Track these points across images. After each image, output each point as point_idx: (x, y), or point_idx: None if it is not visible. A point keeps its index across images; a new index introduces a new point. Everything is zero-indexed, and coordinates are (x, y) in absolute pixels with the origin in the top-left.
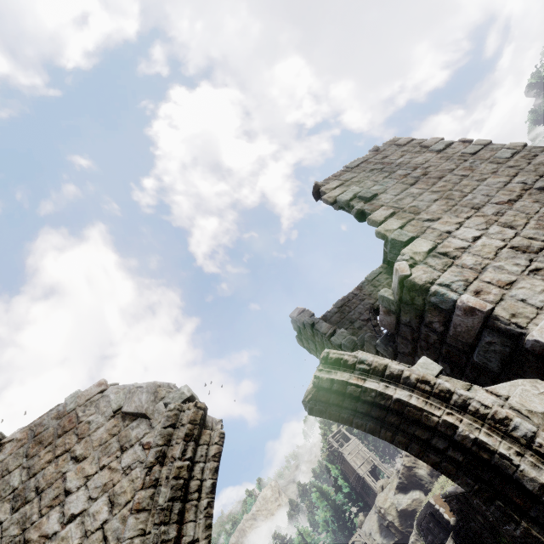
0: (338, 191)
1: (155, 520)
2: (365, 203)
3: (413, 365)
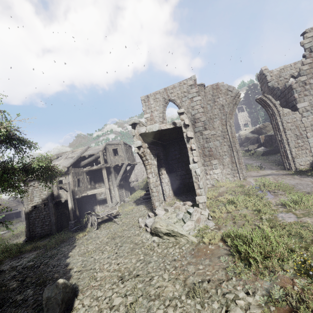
0: (308, 41)
1: (232, 105)
2: (309, 53)
3: (280, 100)
